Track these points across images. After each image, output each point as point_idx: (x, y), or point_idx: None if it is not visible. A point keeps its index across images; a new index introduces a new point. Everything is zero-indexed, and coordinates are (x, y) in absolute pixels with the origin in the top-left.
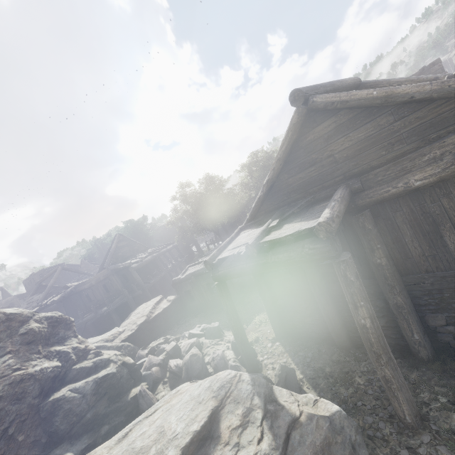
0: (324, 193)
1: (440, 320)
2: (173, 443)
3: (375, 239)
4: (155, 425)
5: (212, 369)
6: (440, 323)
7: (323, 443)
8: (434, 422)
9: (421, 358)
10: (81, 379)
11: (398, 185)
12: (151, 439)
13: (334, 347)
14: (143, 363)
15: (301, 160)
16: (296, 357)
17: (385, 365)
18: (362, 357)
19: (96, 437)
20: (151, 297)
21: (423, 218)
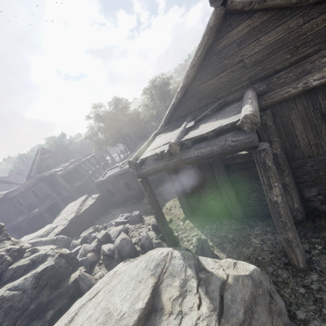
0: (232, 97)
1: (314, 192)
2: (122, 323)
3: (273, 133)
4: (100, 307)
5: (139, 248)
6: (313, 194)
7: (251, 297)
8: (317, 264)
9: (297, 220)
10: (19, 276)
11: (298, 85)
12: (99, 322)
13: (231, 219)
14: (79, 251)
15: (213, 66)
16: (204, 230)
17: (289, 230)
18: (253, 224)
19: (42, 323)
20: (77, 197)
21: (313, 114)
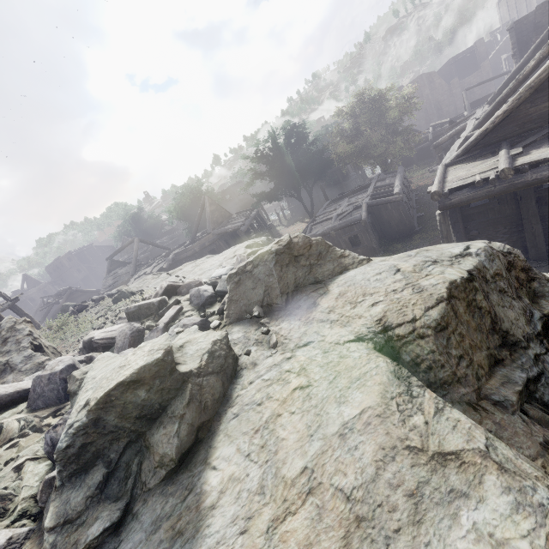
0: None
1: None
2: None
3: None
4: None
5: None
6: None
7: None
8: None
9: None
10: None
11: None
12: None
13: (529, 260)
14: None
15: None
16: None
17: None
18: None
19: None
20: None
21: None
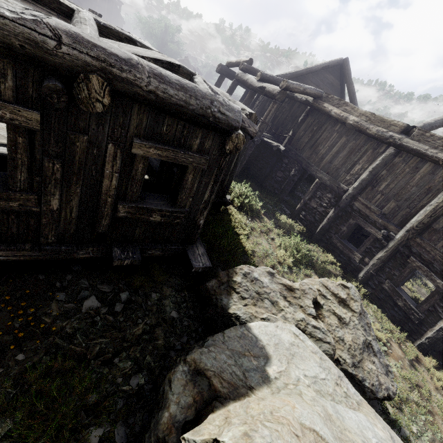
0: None
1: None
2: None
3: None
4: None
5: None
6: None
7: None
8: None
9: None
10: None
11: None
12: None
13: None
14: None
15: None
16: None
17: None
18: None
19: None
20: None
21: None
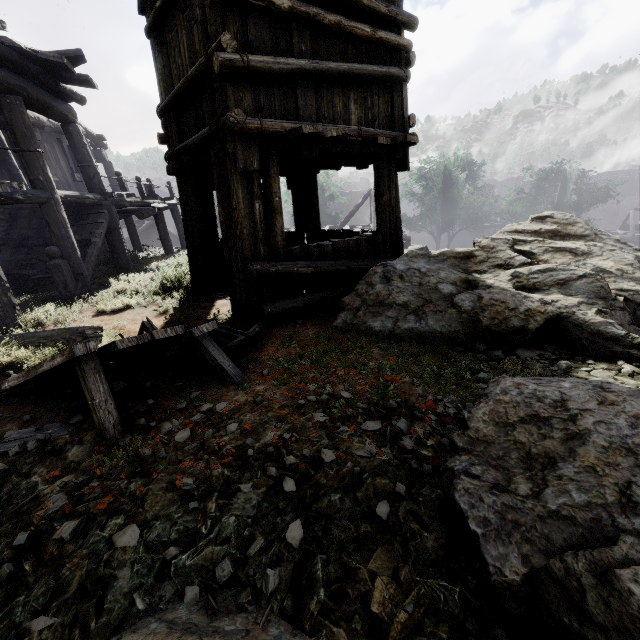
0: None
1: None
2: None
3: None
4: None
5: None
6: None
7: None
8: None
9: None
10: None
11: None
12: None
13: None
14: None
15: None
16: None
17: None
18: None
19: None
20: None
21: None
